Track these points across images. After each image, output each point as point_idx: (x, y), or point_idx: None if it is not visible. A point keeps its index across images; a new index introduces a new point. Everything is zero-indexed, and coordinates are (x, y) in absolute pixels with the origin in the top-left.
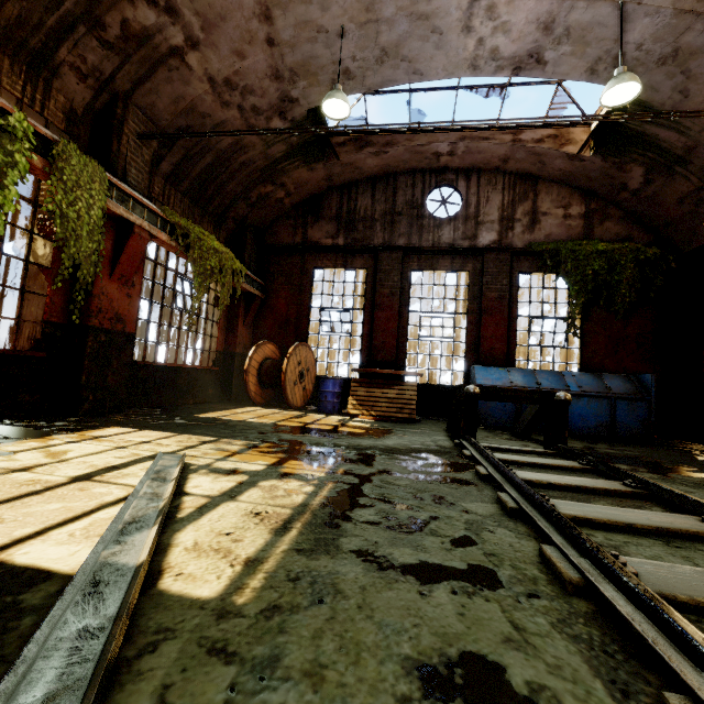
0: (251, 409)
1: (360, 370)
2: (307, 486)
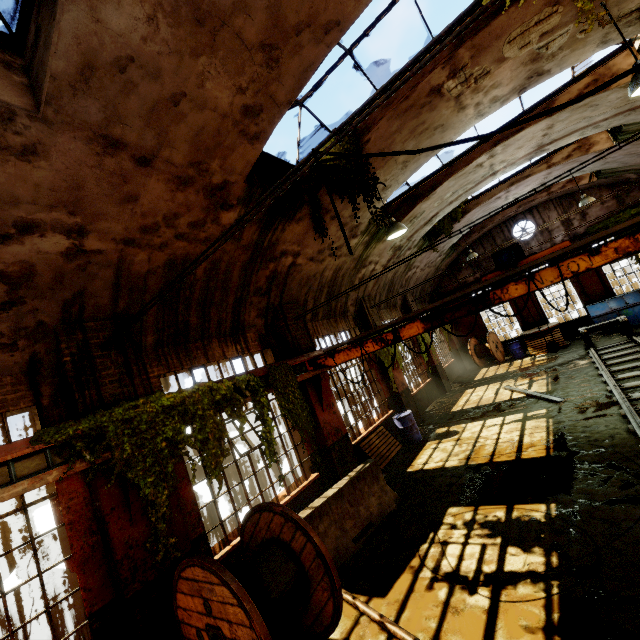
0: (485, 370)
1: (526, 334)
2: (544, 380)
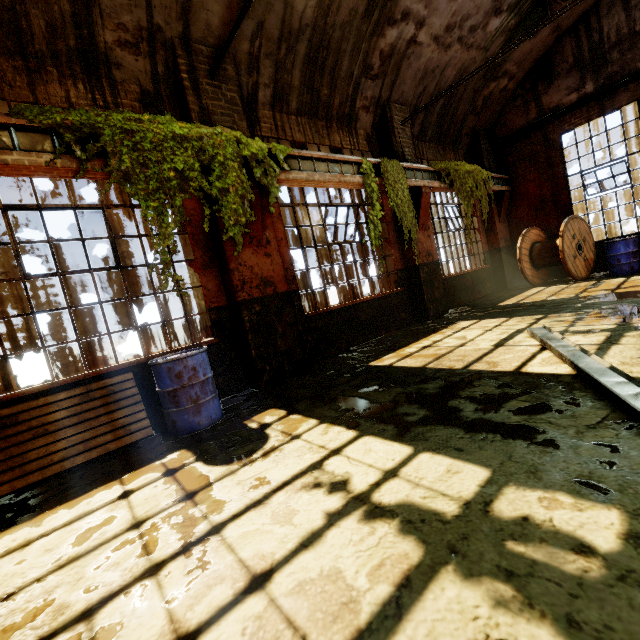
0: (536, 291)
1: None
2: None
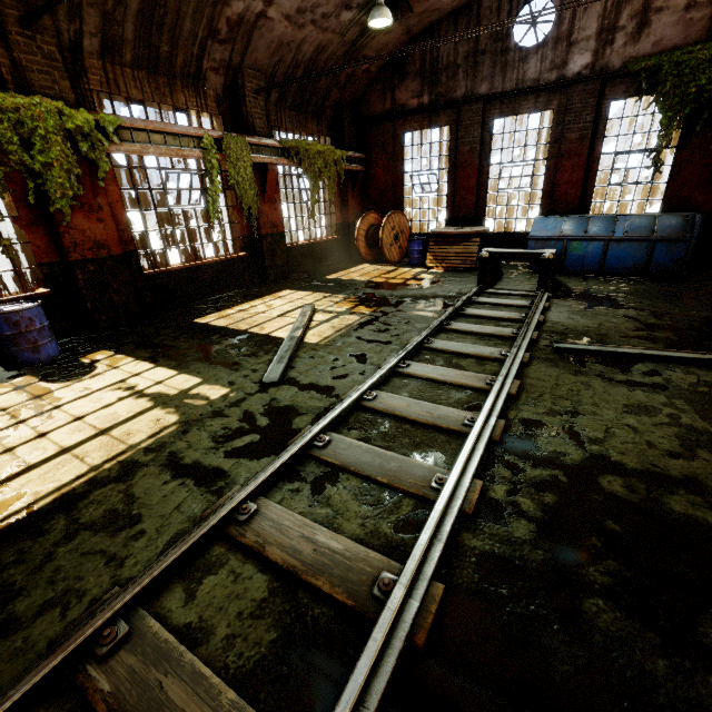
0: (361, 268)
1: (434, 233)
2: (357, 318)
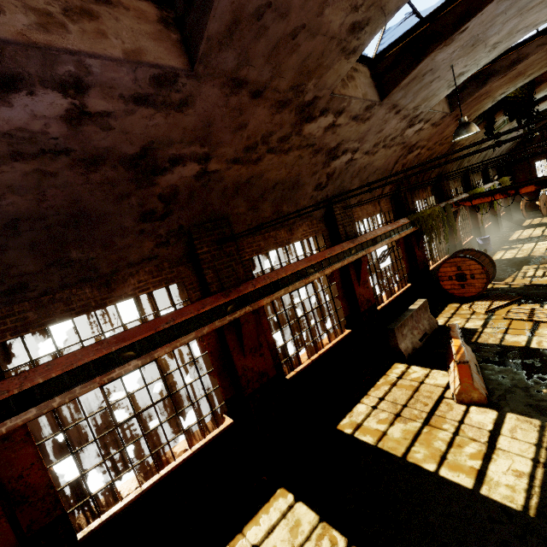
0: (530, 221)
1: None
2: None
